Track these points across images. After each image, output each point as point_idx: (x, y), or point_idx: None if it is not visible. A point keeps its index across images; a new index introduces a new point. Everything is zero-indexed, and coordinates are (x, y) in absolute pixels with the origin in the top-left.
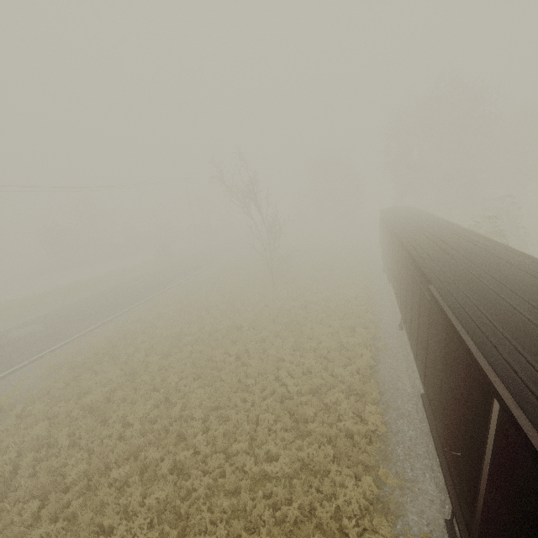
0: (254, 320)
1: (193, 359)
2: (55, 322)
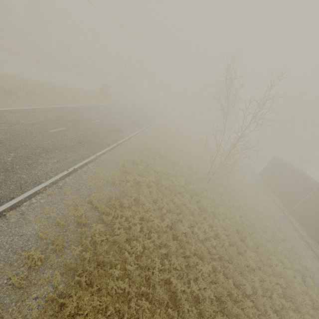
0: (226, 232)
1: (216, 293)
2: (6, 139)
